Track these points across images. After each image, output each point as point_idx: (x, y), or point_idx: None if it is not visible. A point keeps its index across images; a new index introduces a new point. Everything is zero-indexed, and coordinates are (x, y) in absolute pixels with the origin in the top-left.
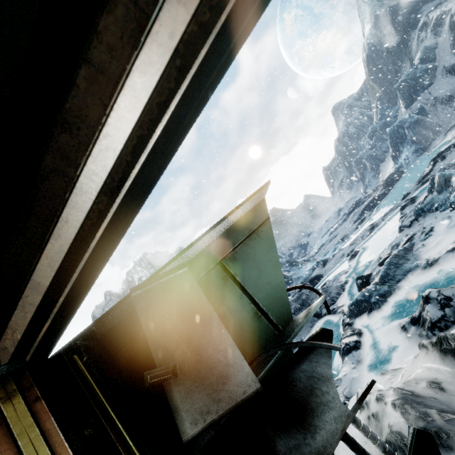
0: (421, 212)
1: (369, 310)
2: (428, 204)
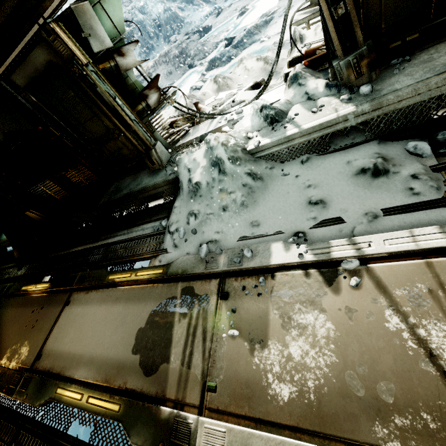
0: None
1: (219, 66)
2: None
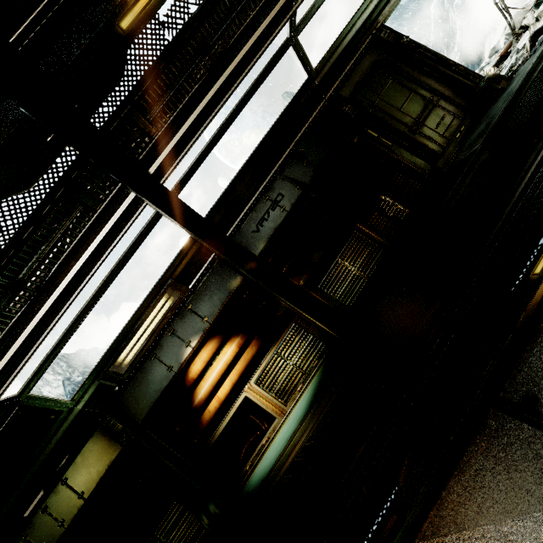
0: None
1: None
2: None
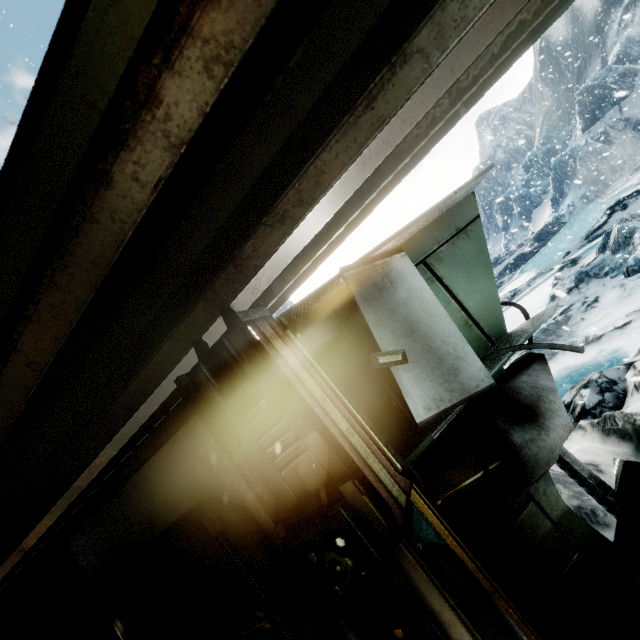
0: (586, 277)
1: None
2: (596, 267)
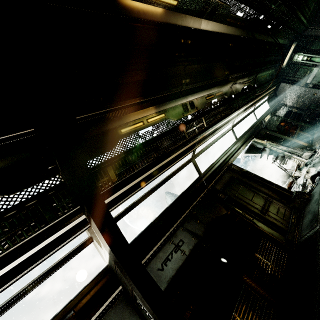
0: None
1: None
2: None
